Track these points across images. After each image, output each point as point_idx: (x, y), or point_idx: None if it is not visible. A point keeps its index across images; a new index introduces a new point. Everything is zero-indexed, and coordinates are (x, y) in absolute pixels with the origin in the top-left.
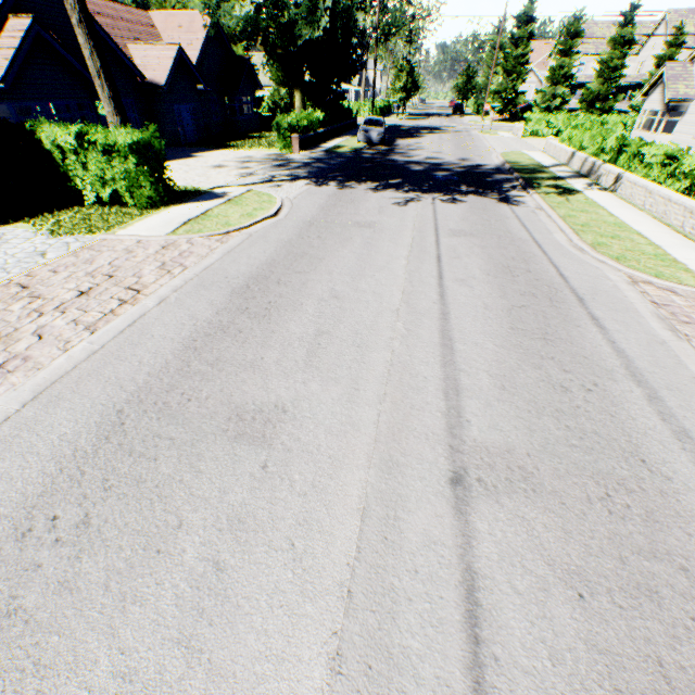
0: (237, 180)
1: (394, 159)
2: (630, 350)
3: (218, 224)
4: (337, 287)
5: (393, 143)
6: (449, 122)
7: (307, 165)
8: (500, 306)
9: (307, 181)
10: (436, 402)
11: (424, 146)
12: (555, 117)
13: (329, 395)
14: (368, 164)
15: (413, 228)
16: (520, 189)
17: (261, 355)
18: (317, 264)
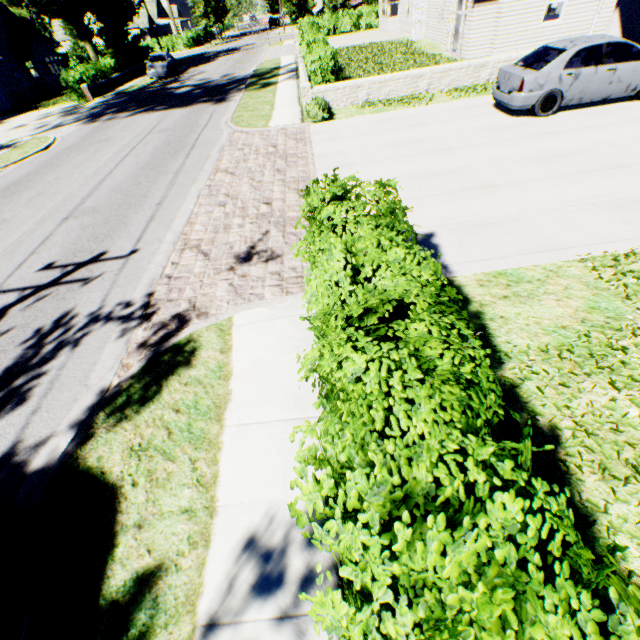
0: (30, 134)
1: (170, 88)
2: (189, 163)
3: (2, 163)
4: (62, 175)
5: (183, 73)
6: (257, 39)
7: (93, 109)
8: (145, 162)
9: (85, 122)
10: (77, 202)
11: (207, 70)
12: (321, 19)
13: (30, 212)
14: (145, 97)
15: (136, 135)
16: (241, 91)
17: (4, 209)
18: (57, 168)
